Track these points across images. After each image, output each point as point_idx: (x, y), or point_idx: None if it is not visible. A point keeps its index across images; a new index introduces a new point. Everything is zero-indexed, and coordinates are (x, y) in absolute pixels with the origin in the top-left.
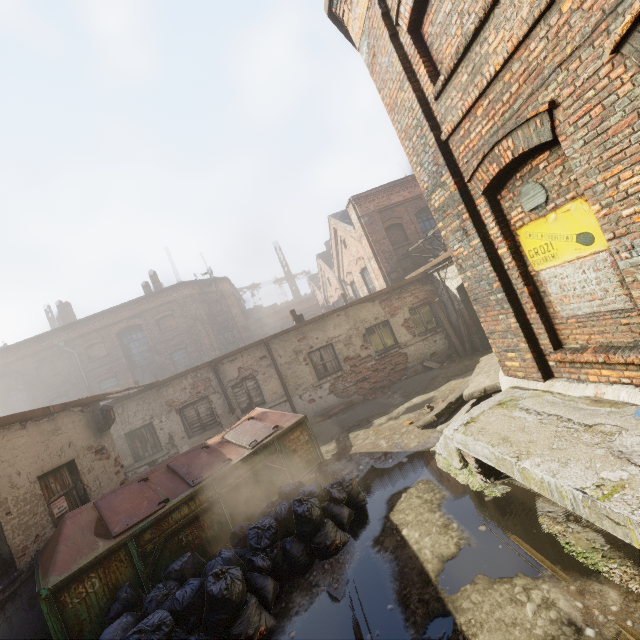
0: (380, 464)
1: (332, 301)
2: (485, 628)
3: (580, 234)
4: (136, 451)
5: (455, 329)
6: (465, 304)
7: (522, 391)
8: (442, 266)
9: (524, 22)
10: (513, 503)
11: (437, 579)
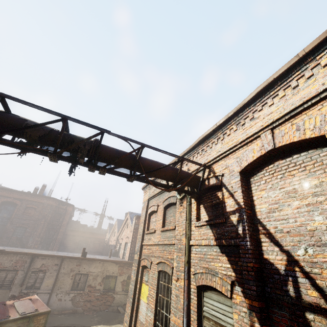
0: None
1: (110, 243)
2: None
3: (147, 296)
4: None
5: None
6: None
7: None
8: None
9: (154, 242)
10: None
11: None
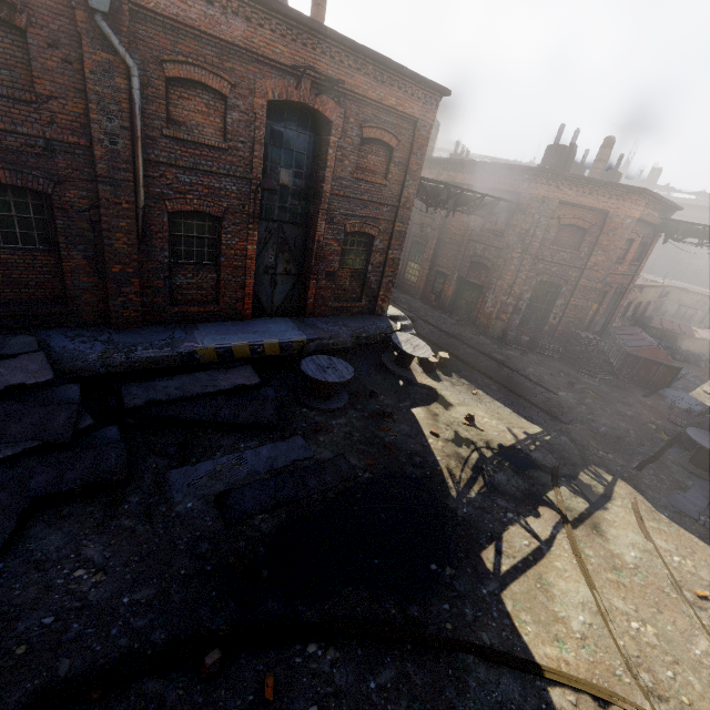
0: None
1: None
2: None
3: None
4: None
5: None
6: None
7: None
8: None
9: None
10: None
11: None
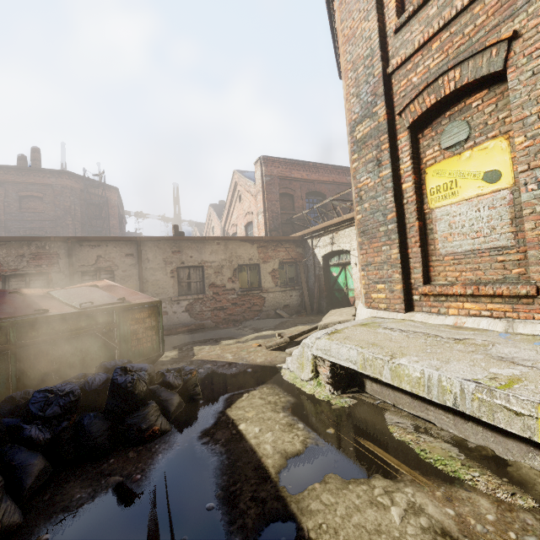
0: (223, 370)
1: None
2: (341, 536)
3: (489, 172)
4: None
5: (309, 291)
6: (325, 271)
7: (382, 319)
8: (317, 235)
9: None
10: (361, 413)
11: (278, 476)
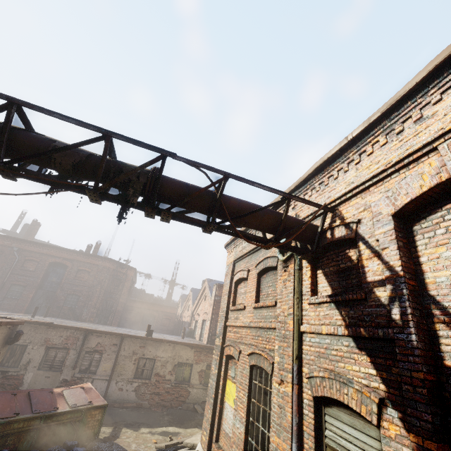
0: None
1: (183, 319)
2: None
3: (234, 398)
4: (3, 358)
5: None
6: None
7: None
8: None
9: (244, 323)
10: None
11: None
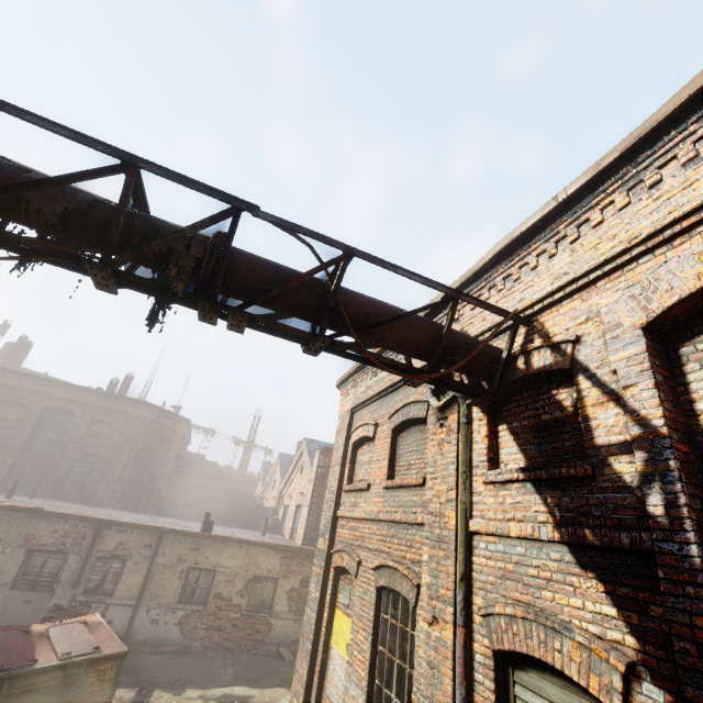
0: None
1: (265, 504)
2: None
3: (348, 643)
4: None
5: None
6: None
7: None
8: None
9: (367, 513)
10: None
11: None
